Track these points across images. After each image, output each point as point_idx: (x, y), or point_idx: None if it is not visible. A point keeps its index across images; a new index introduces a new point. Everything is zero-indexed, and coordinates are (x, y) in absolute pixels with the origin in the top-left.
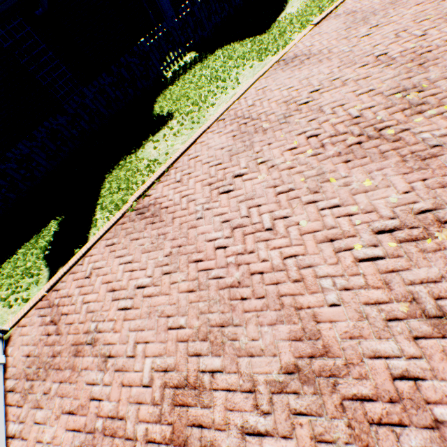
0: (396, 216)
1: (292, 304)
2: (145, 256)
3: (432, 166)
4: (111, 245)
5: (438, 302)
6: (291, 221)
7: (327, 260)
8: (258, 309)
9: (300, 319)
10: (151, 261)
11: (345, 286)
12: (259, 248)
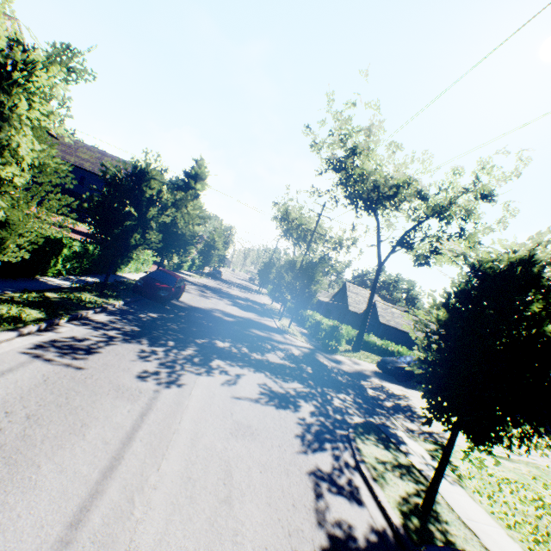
0: None
1: None
2: None
3: None
4: None
5: None
6: None
7: None
8: None
9: None
10: None
11: None
12: None
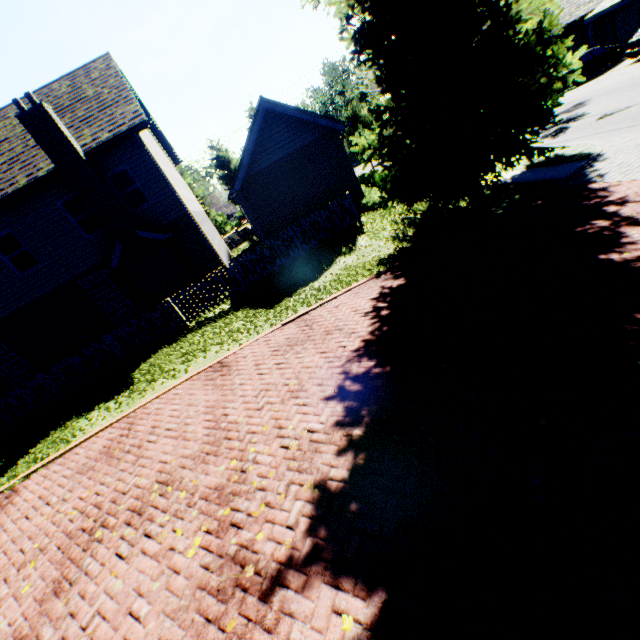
0: None
1: None
2: None
3: (45, 605)
4: None
5: None
6: None
7: None
8: None
9: None
10: None
11: None
12: None
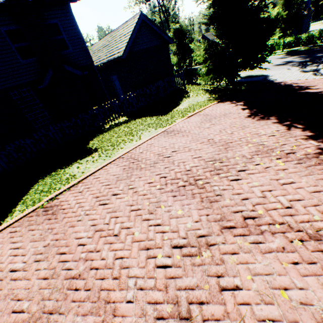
0: (187, 237)
1: (105, 298)
2: (31, 244)
3: (214, 207)
4: (13, 232)
5: (190, 306)
6: (131, 231)
7: (140, 264)
8: (82, 299)
9: (105, 312)
10: (33, 249)
11: (142, 285)
12: (104, 248)
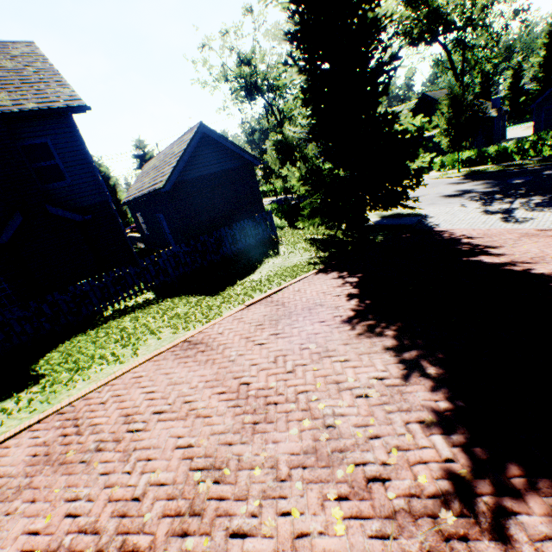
0: None
1: None
2: None
3: None
4: None
5: None
6: None
7: None
8: None
9: None
10: None
11: None
12: None
